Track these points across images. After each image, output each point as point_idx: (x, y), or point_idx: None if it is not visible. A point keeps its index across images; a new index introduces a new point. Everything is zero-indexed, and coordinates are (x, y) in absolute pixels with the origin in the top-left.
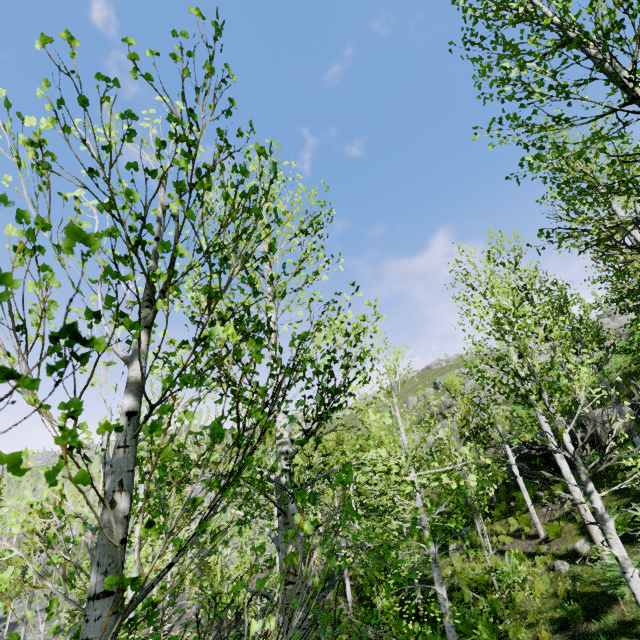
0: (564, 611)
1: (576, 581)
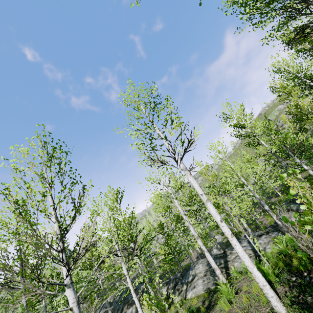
0: None
1: None
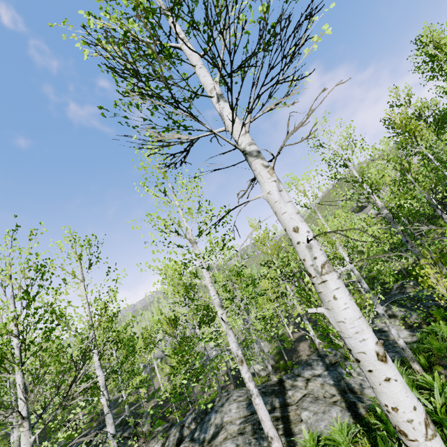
0: None
1: None
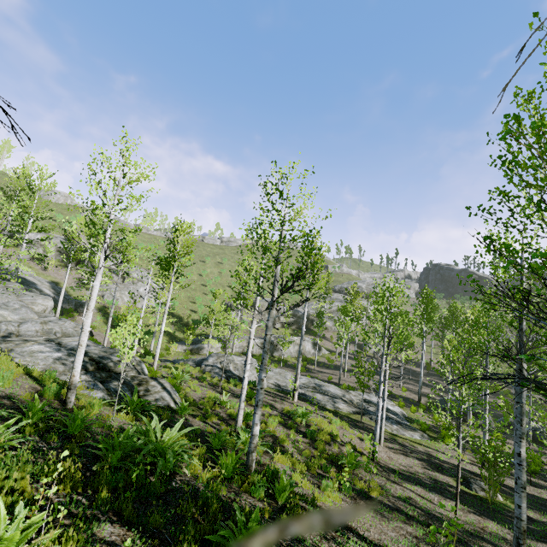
0: None
1: None
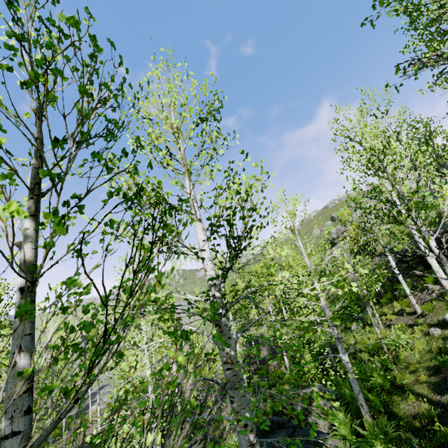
0: (437, 361)
1: (446, 341)
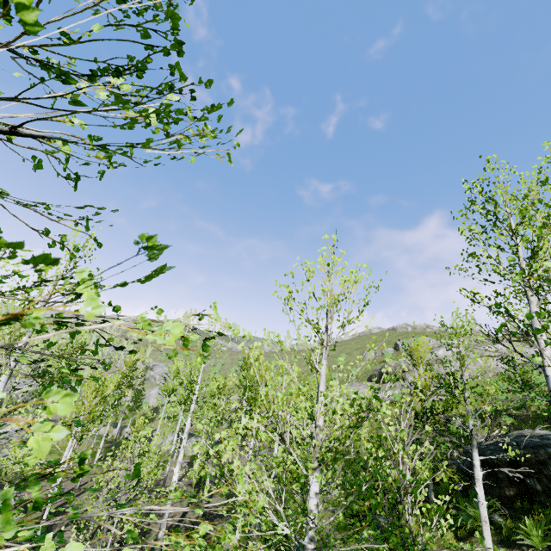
0: None
1: None
